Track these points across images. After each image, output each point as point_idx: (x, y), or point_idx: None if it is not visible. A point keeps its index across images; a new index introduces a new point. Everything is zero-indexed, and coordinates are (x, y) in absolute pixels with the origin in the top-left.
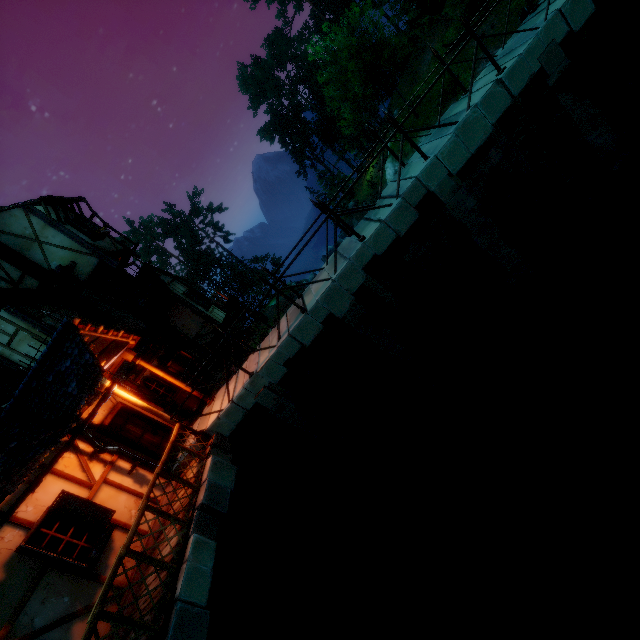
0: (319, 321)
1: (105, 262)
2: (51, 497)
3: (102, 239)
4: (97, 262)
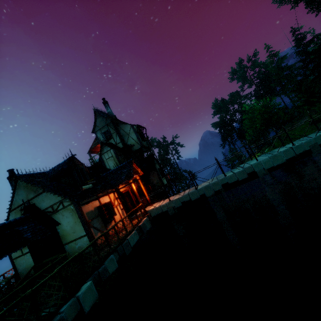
0: (199, 194)
1: (142, 148)
2: (106, 201)
3: (144, 141)
4: (140, 147)
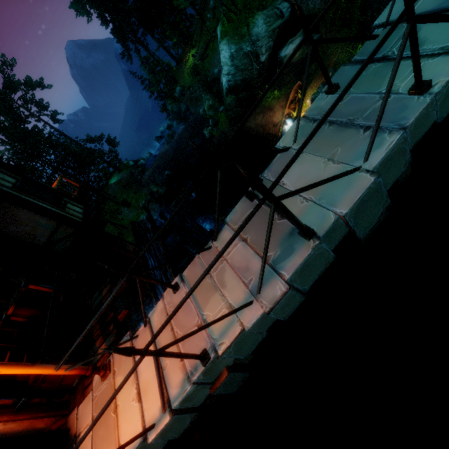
0: (330, 249)
1: None
2: None
3: None
4: None
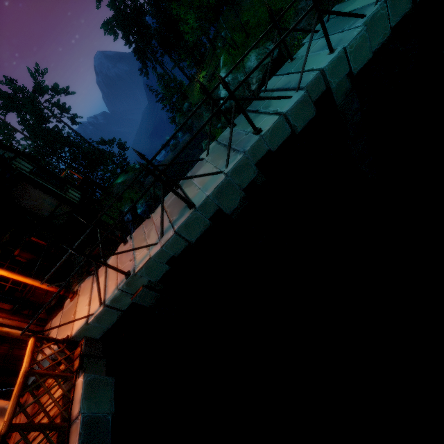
0: (207, 217)
1: None
2: None
3: None
4: None
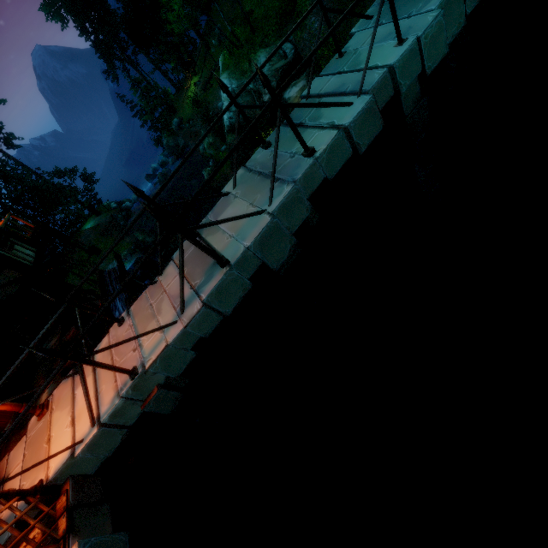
0: (246, 277)
1: None
2: None
3: None
4: None
